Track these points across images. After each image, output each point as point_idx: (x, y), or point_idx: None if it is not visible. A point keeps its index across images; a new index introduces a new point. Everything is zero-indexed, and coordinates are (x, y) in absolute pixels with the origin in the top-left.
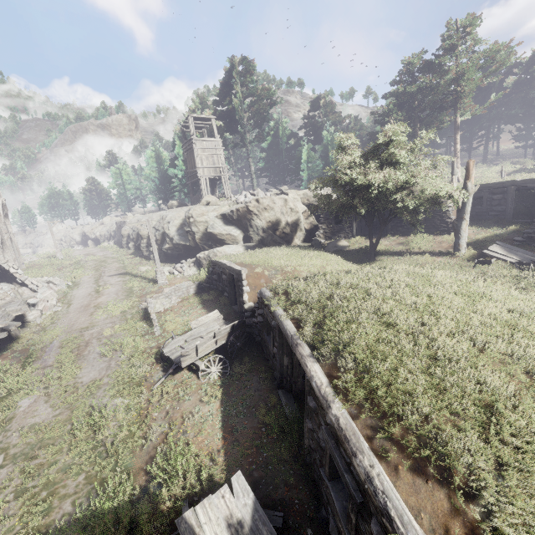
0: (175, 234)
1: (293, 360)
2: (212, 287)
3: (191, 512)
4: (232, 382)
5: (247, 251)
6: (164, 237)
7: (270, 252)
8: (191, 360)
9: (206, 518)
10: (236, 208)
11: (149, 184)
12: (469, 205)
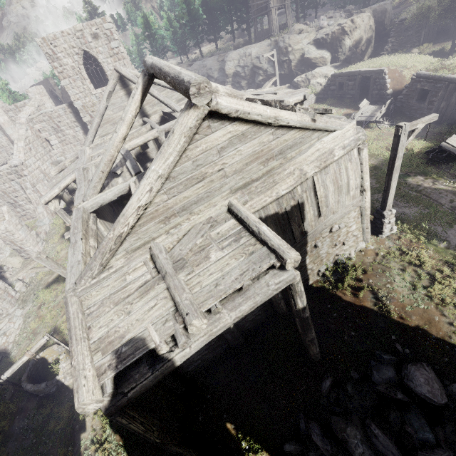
0: (268, 66)
1: (450, 102)
2: (327, 97)
3: (443, 143)
4: None
5: (337, 69)
6: (252, 72)
7: (383, 59)
8: (378, 118)
9: (451, 143)
10: (332, 31)
11: (169, 31)
12: None
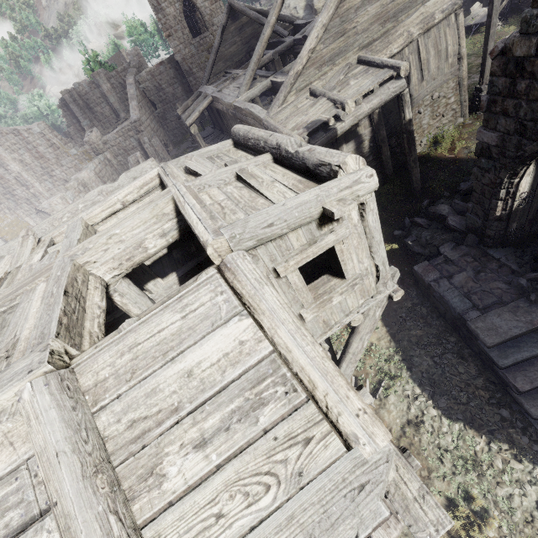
0: None
1: None
2: None
3: None
4: (516, 24)
5: None
6: None
7: None
8: None
9: None
10: None
11: None
12: None
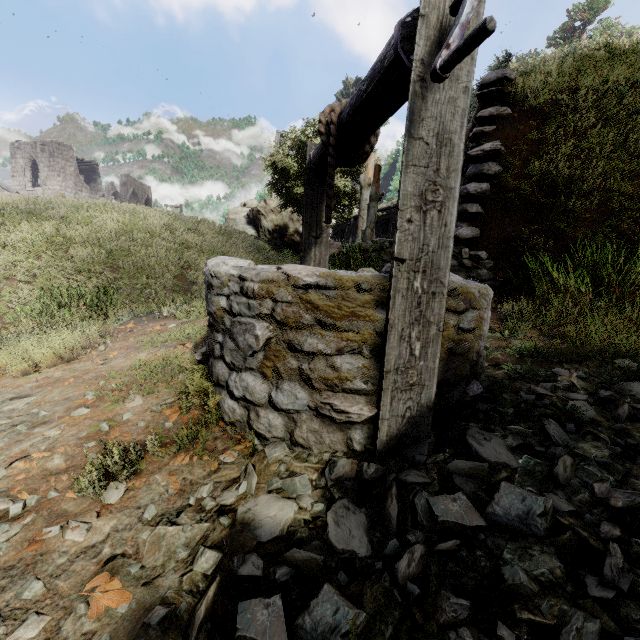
0: None
1: None
2: None
3: None
4: None
5: None
6: None
7: None
8: None
9: None
10: (252, 208)
11: None
12: (363, 199)
